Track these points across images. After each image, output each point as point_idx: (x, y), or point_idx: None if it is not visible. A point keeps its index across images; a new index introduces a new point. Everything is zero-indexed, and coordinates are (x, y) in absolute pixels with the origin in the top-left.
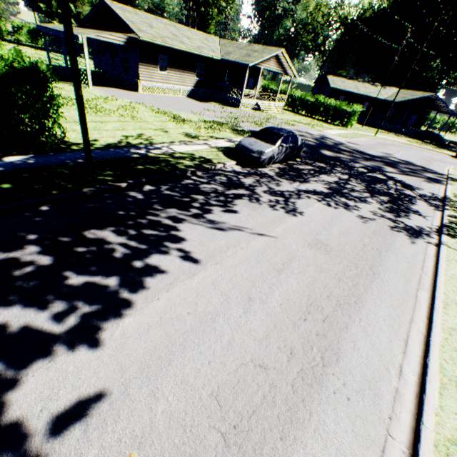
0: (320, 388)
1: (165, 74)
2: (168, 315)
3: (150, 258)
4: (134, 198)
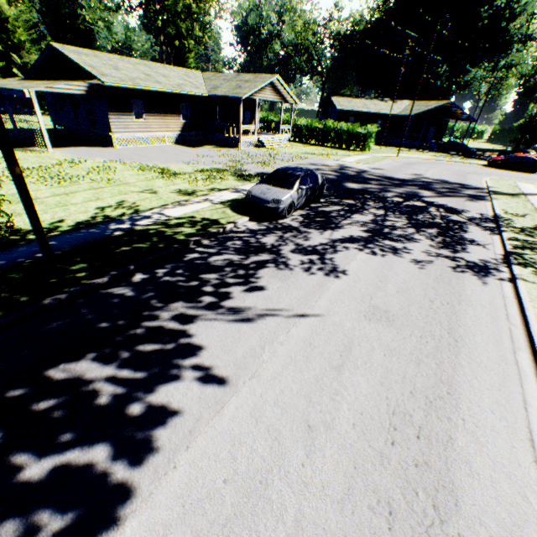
0: None
1: (143, 121)
2: (194, 496)
3: (153, 392)
4: (121, 296)
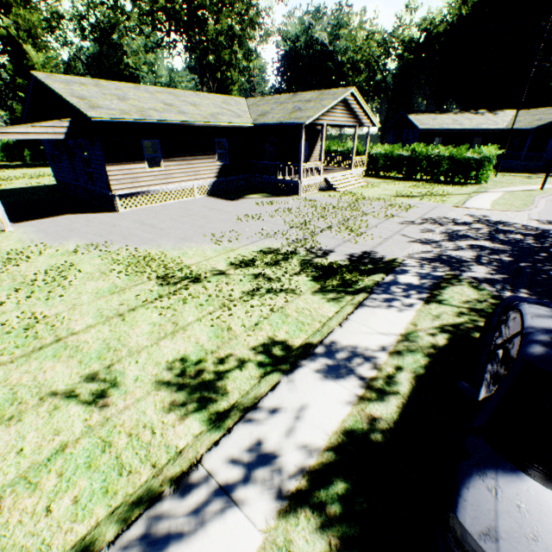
0: None
1: (160, 169)
2: None
3: None
4: None
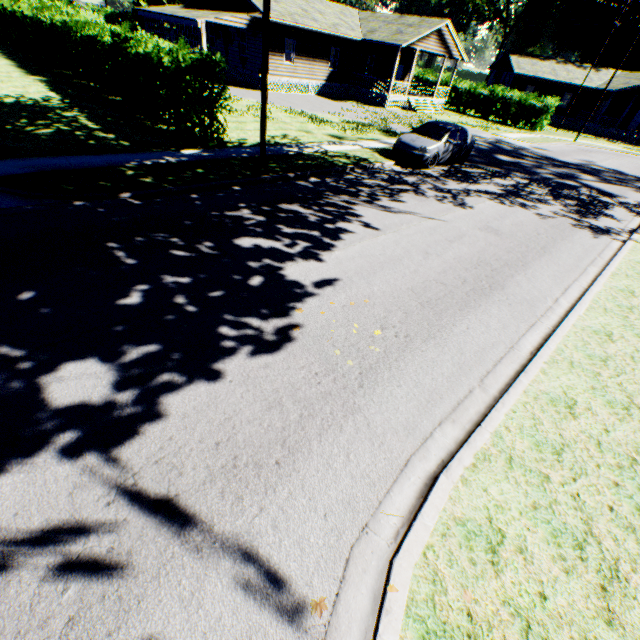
0: (487, 298)
1: (291, 65)
2: (365, 254)
3: (337, 224)
4: (305, 186)
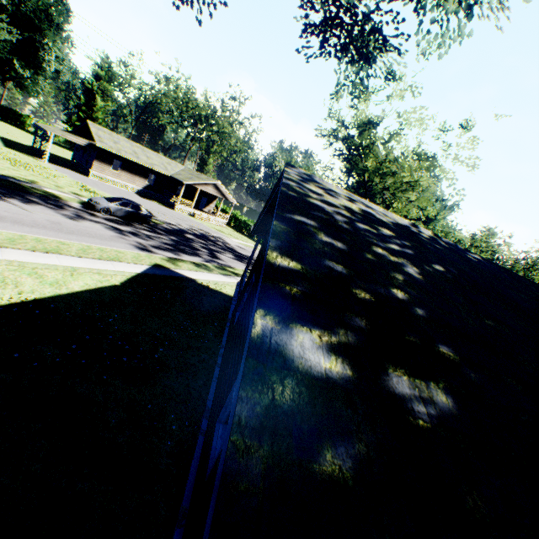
0: None
1: (117, 172)
2: None
3: None
4: None
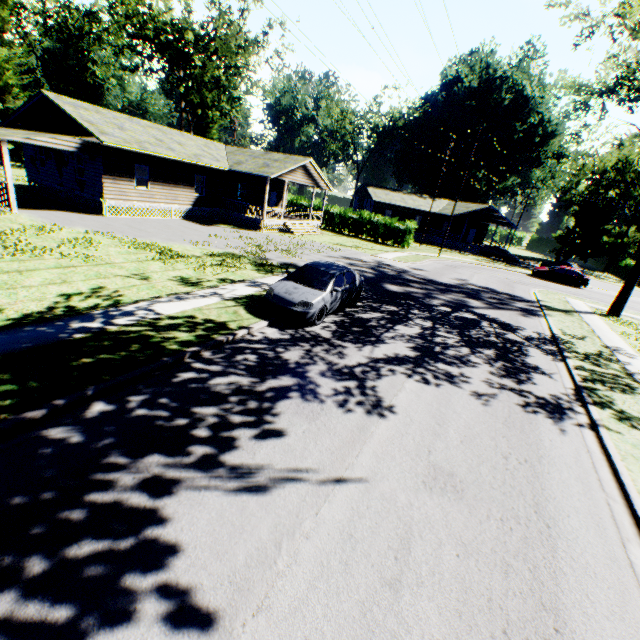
0: None
1: (146, 190)
2: None
3: None
4: (61, 443)
